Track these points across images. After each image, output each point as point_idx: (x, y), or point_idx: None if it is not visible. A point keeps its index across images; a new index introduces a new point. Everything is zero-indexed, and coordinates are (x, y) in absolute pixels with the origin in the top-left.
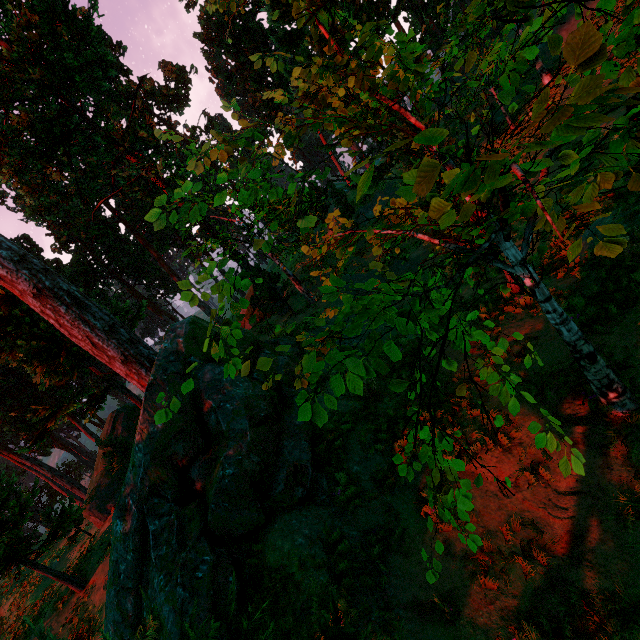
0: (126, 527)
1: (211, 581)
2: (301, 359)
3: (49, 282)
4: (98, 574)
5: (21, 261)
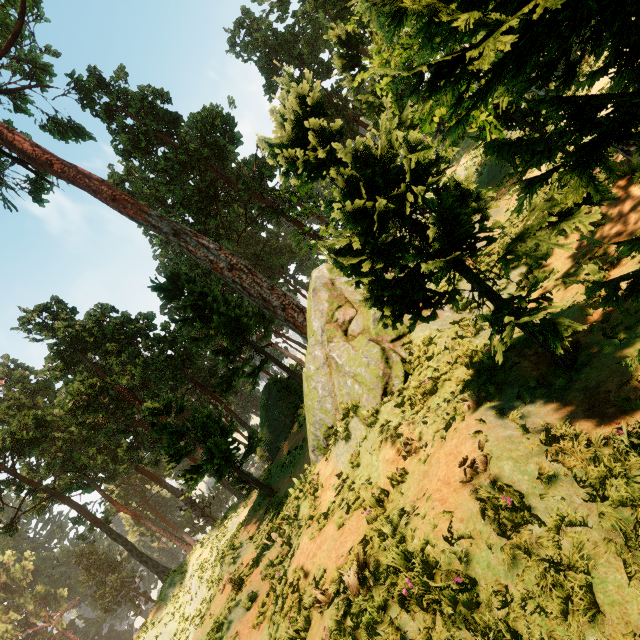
0: (317, 366)
1: (382, 354)
2: None
3: (236, 261)
4: (281, 482)
5: (220, 250)
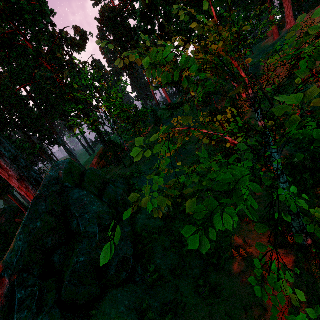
0: None
1: None
2: (129, 192)
3: None
4: None
5: None
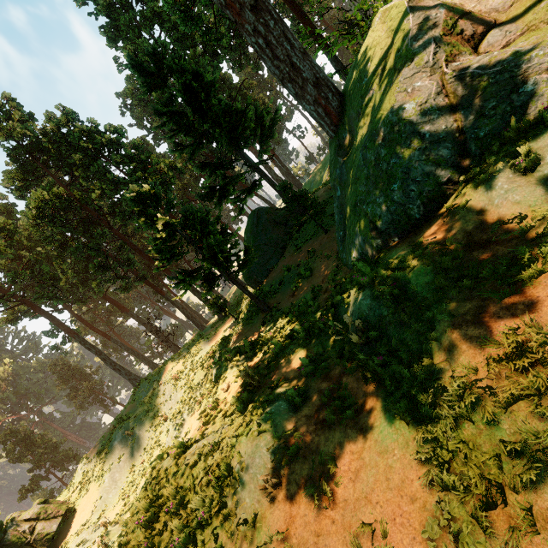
0: (421, 99)
1: None
2: None
3: None
4: (279, 298)
5: None
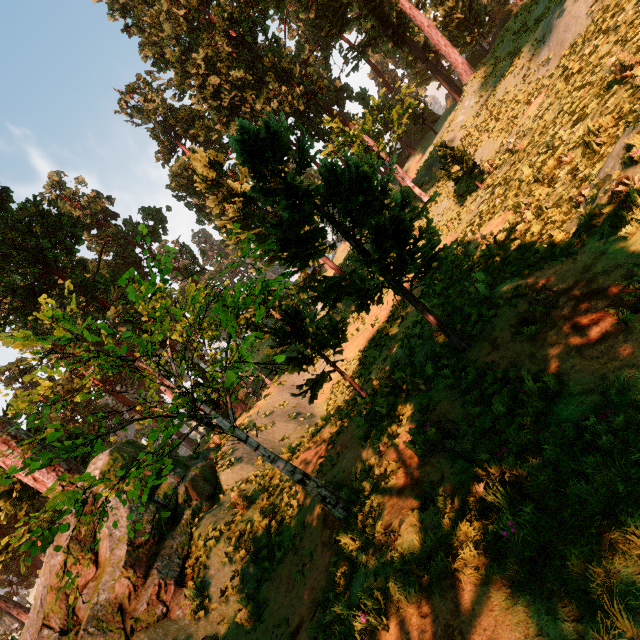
0: None
1: None
2: (212, 471)
3: None
4: None
5: None
